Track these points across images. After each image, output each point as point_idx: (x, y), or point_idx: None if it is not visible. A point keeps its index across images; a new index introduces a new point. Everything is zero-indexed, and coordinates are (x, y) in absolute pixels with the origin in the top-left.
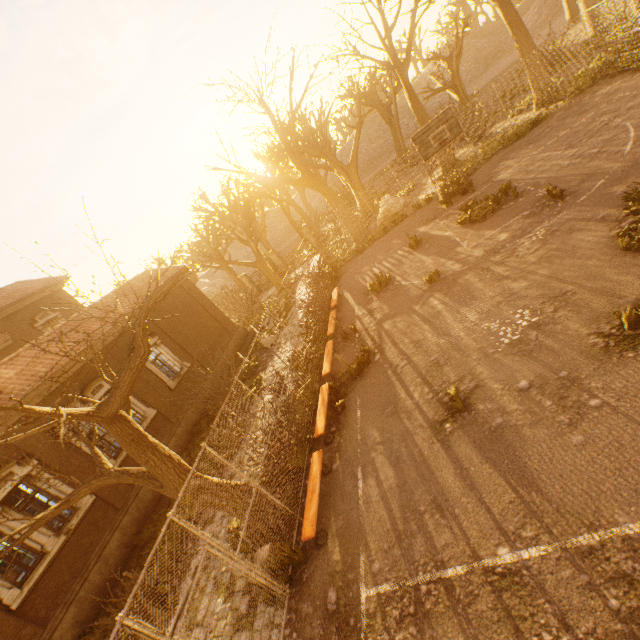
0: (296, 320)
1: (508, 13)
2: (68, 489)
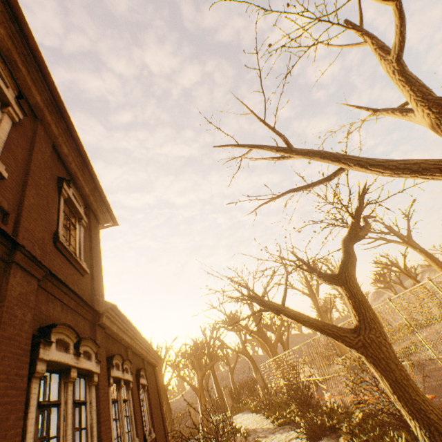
0: (262, 428)
1: None
2: (95, 435)
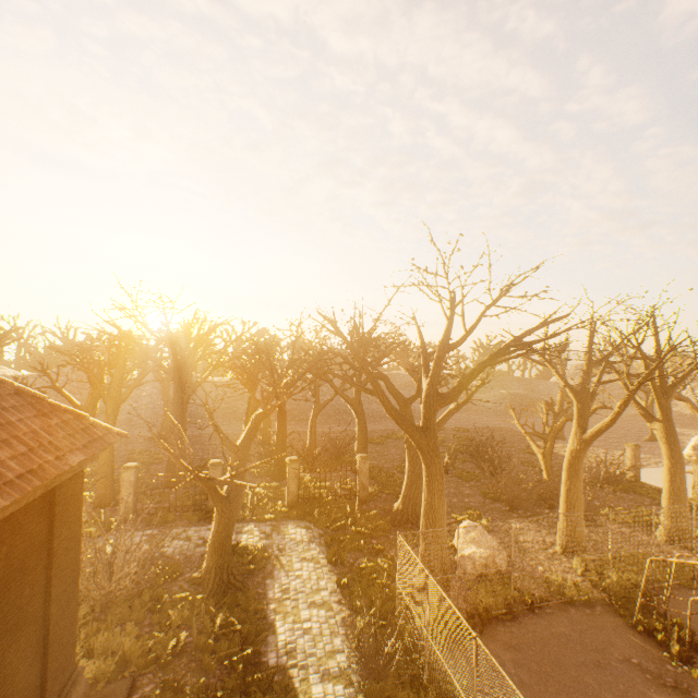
0: None
1: (672, 435)
2: None
